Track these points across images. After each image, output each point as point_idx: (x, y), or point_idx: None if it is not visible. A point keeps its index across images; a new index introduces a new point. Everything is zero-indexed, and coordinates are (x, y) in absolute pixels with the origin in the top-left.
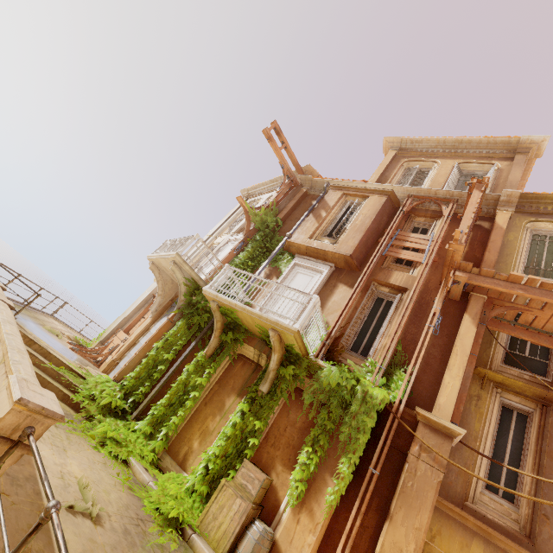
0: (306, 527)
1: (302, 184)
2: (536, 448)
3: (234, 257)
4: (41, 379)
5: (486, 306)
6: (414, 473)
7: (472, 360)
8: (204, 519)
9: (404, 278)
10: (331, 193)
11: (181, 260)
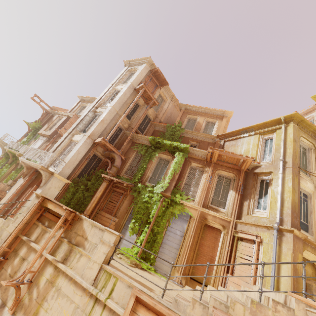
0: None
1: (52, 112)
2: None
3: (24, 138)
4: None
5: None
6: None
7: None
8: None
9: None
10: (55, 116)
11: (2, 141)
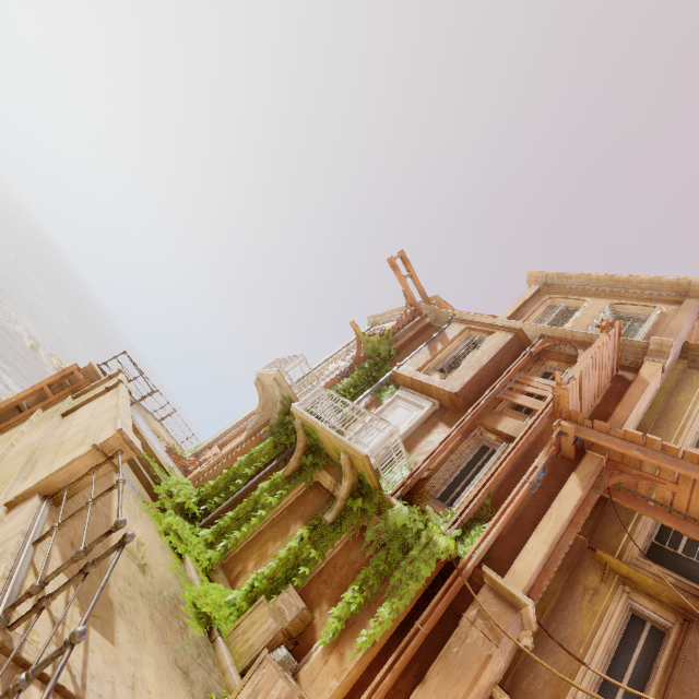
0: (332, 670)
1: (427, 314)
2: (664, 675)
3: (338, 382)
4: (135, 464)
5: (606, 470)
6: (463, 638)
7: (572, 530)
8: (234, 631)
9: (515, 426)
10: (453, 326)
11: (281, 377)
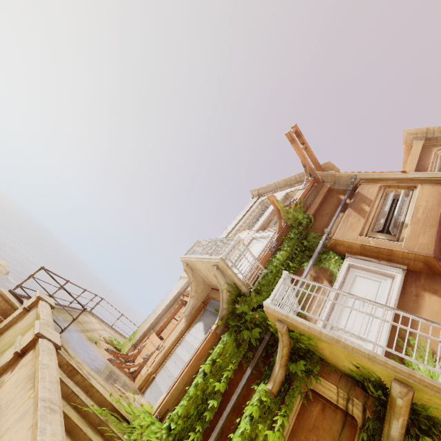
0: None
1: (323, 180)
2: None
3: (270, 256)
4: (82, 436)
5: None
6: None
7: None
8: None
9: None
10: (365, 186)
11: (225, 265)
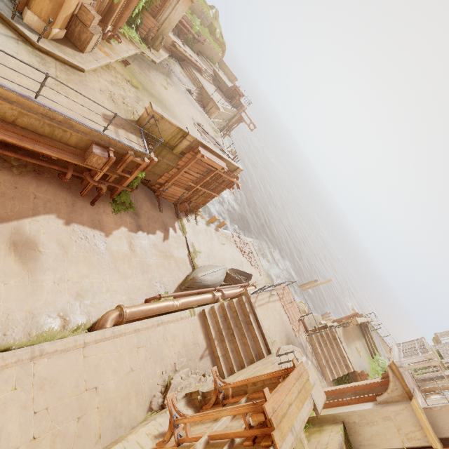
0: None
1: None
2: None
3: None
4: (368, 346)
5: None
6: None
7: None
8: None
9: None
10: None
11: (436, 337)
